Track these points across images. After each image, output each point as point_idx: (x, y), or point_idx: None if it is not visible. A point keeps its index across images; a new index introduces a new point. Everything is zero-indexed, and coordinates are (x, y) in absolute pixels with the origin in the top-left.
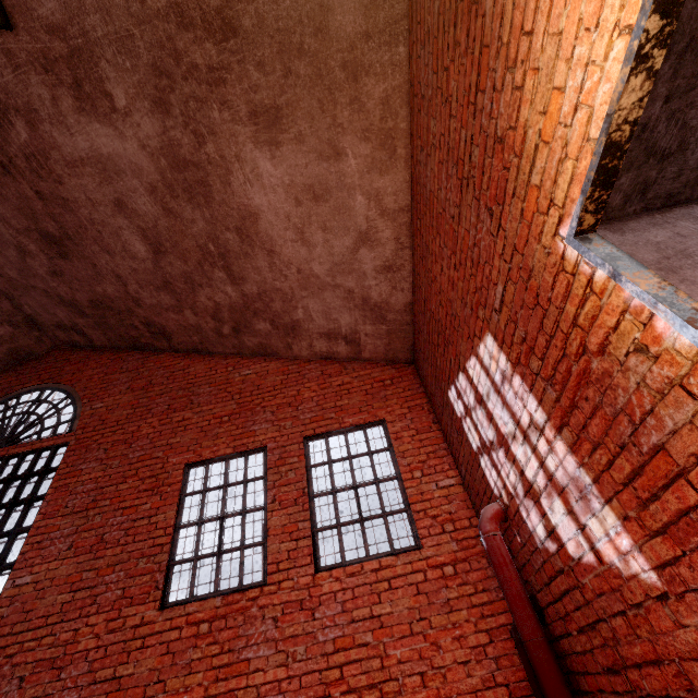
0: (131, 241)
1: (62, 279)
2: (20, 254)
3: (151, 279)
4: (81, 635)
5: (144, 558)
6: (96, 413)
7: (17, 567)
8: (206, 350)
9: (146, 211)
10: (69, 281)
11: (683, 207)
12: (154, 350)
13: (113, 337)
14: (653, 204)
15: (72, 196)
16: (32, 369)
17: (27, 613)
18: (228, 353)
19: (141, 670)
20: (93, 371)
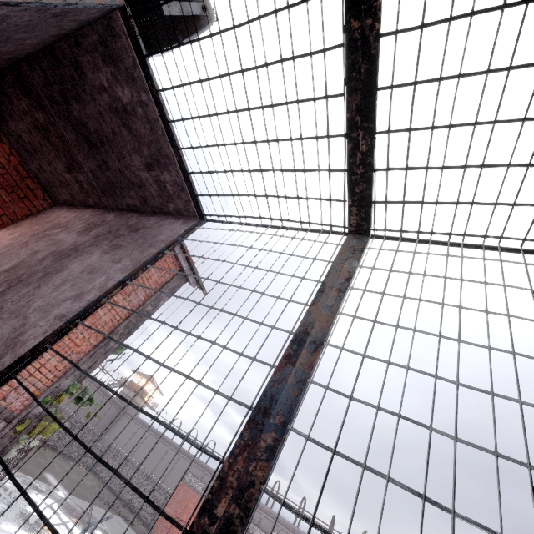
0: None
1: None
2: None
3: None
4: None
5: None
6: None
7: None
8: None
9: None
10: None
11: (92, 209)
12: None
13: None
14: (83, 204)
15: None
16: None
17: None
18: None
19: None
20: None
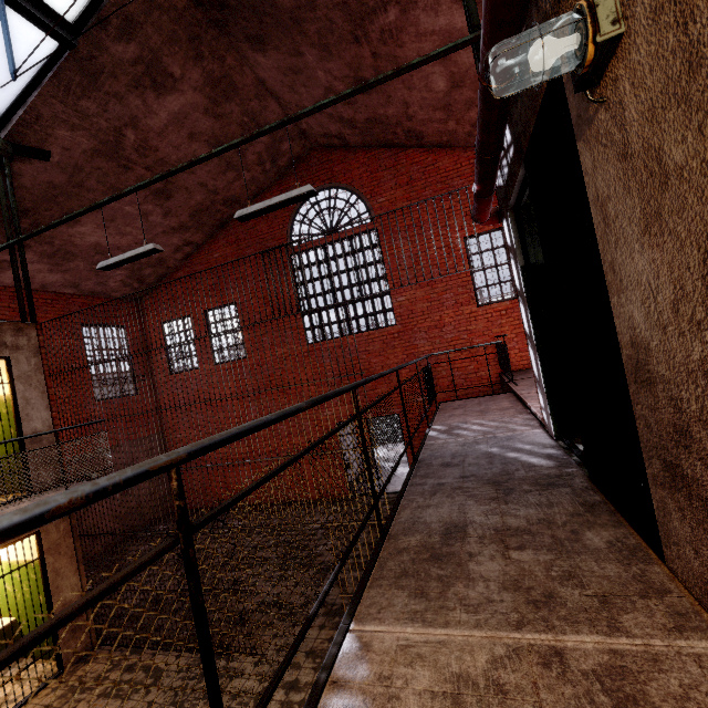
0: (436, 81)
1: (352, 107)
2: (325, 92)
3: (434, 104)
4: (443, 317)
5: (460, 288)
6: (383, 206)
7: (393, 294)
8: (448, 145)
9: (466, 62)
10: (357, 108)
11: None
12: (400, 147)
13: (369, 140)
14: None
15: (404, 55)
16: (307, 171)
17: (412, 311)
18: (467, 147)
19: (478, 327)
20: (358, 171)
